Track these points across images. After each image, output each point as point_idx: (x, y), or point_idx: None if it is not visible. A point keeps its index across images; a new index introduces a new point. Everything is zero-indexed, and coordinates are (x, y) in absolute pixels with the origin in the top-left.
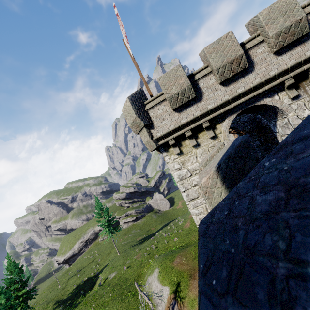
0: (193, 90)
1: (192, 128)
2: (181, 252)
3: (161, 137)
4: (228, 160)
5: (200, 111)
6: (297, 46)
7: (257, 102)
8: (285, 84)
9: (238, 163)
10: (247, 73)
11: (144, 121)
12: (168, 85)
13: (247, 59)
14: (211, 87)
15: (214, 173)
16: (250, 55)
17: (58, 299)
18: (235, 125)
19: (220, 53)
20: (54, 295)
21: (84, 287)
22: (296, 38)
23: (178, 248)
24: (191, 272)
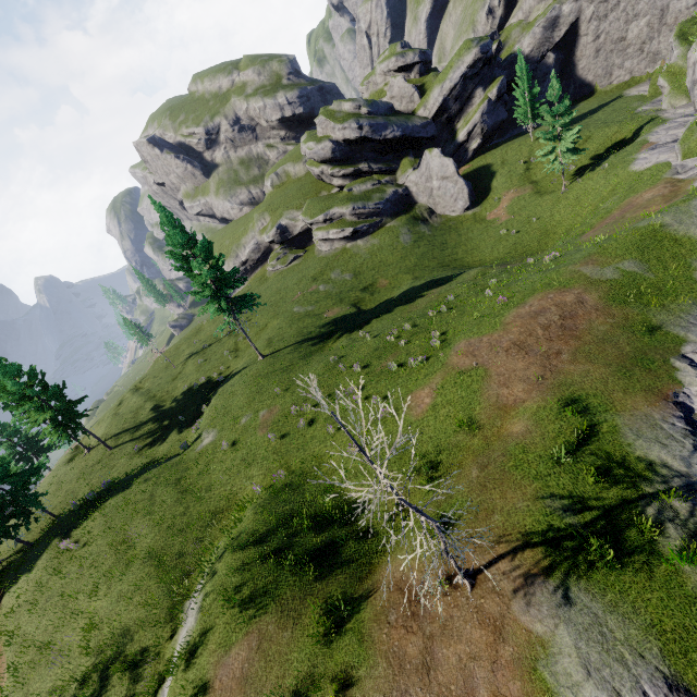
0: None
1: None
2: (277, 619)
3: None
4: None
5: None
6: None
7: None
8: None
9: None
10: None
11: None
12: None
13: None
14: None
15: None
16: None
17: (160, 402)
18: None
19: None
20: (159, 386)
21: (191, 405)
22: None
23: (327, 518)
24: None
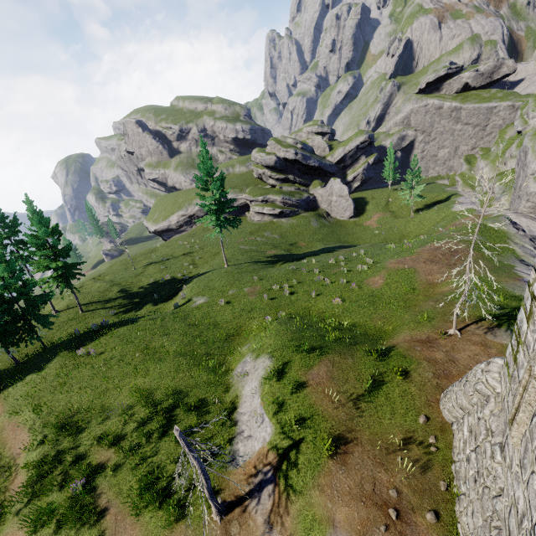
0: None
1: None
2: (338, 355)
3: None
4: None
5: None
6: None
7: None
8: None
9: None
10: None
11: None
12: None
13: None
14: None
15: None
16: None
17: (126, 288)
18: None
19: None
20: (123, 278)
21: (161, 291)
22: None
23: (335, 328)
24: (340, 434)
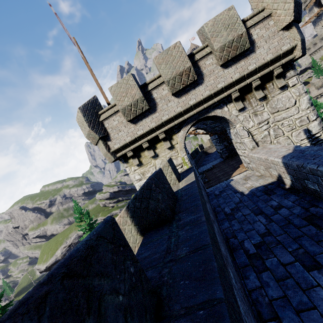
0: (146, 102)
1: (149, 139)
2: None
3: (118, 149)
4: (135, 200)
5: (155, 122)
6: (241, 60)
7: (209, 113)
8: (232, 96)
9: (143, 203)
10: (197, 85)
11: (99, 134)
12: (120, 96)
13: (197, 71)
14: (165, 98)
15: (125, 212)
16: (200, 67)
17: None
18: (205, 126)
19: (169, 64)
20: None
21: None
22: (239, 52)
23: None
24: None
